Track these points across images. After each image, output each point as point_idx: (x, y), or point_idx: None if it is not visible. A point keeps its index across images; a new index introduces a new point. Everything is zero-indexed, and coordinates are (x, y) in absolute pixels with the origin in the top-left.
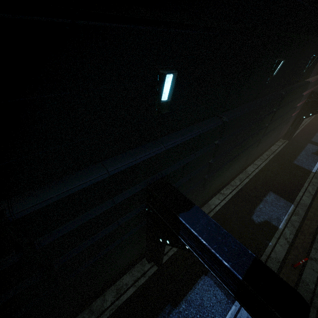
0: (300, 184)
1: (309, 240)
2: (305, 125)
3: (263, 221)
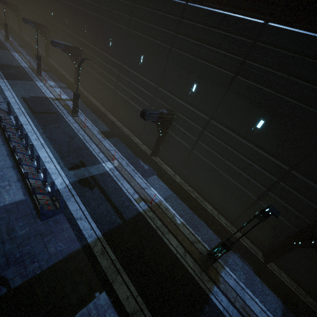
0: None
1: None
2: None
3: None
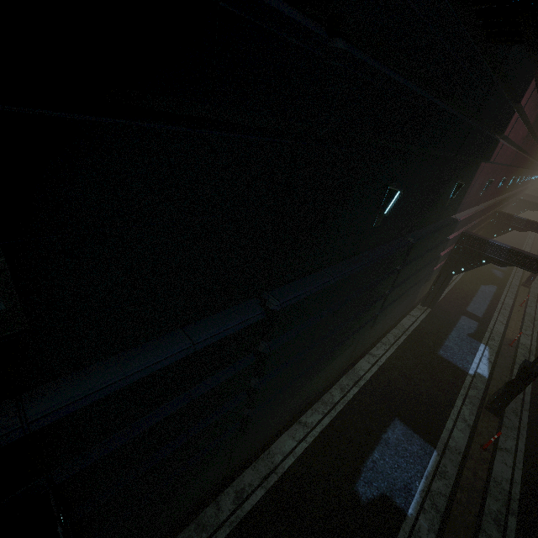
0: (449, 401)
1: None
2: (457, 281)
3: (377, 496)
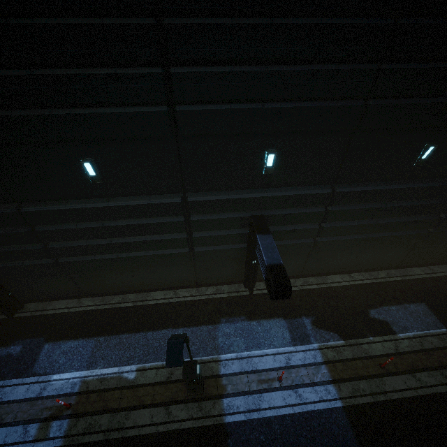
0: None
1: (430, 364)
2: None
3: (381, 319)
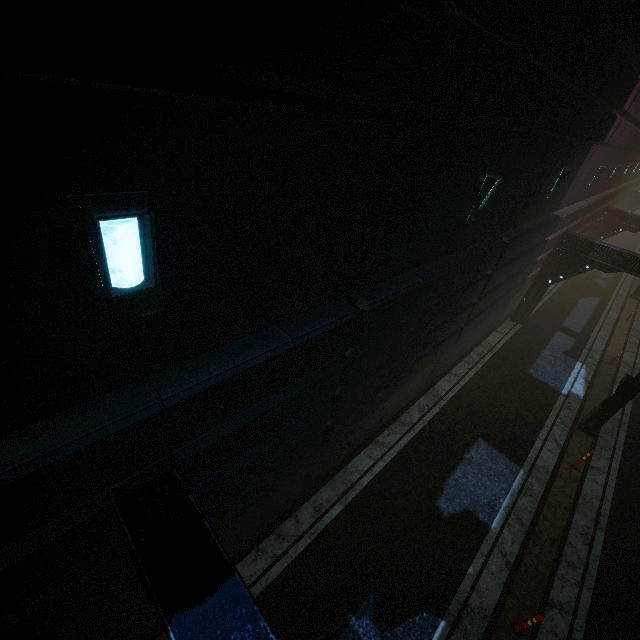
0: (538, 422)
1: (550, 557)
2: (552, 293)
3: (459, 511)
